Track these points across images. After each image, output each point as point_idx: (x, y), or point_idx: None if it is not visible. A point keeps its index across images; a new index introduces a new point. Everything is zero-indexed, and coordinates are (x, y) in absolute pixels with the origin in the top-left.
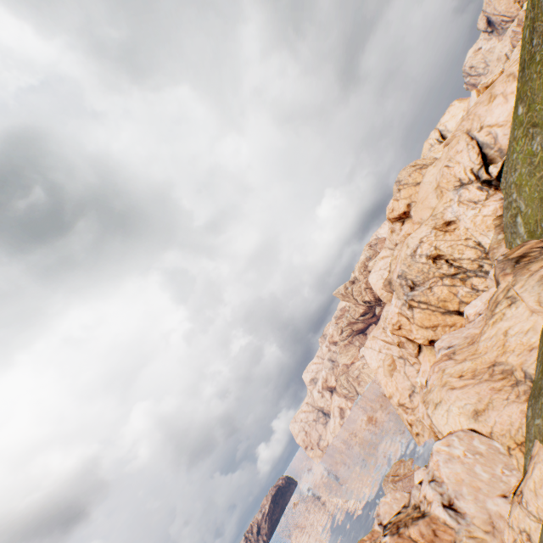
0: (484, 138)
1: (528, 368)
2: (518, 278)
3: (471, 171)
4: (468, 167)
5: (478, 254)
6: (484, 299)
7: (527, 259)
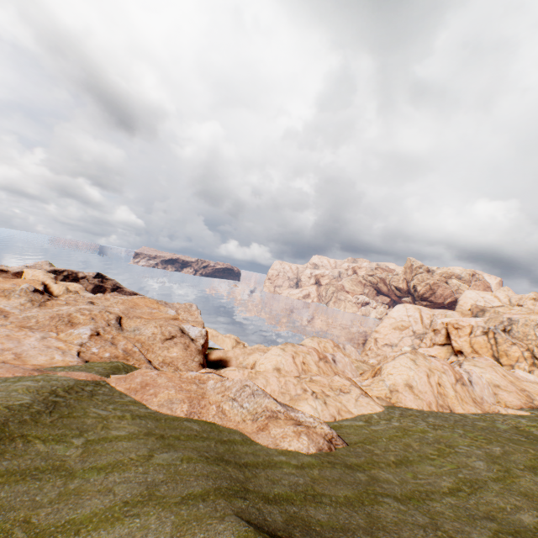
0: None
1: None
2: None
3: None
4: None
5: None
6: (537, 380)
7: None
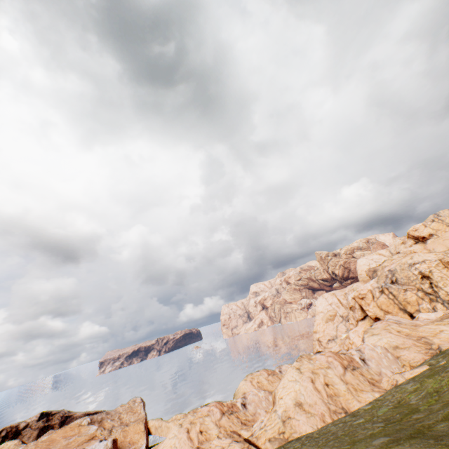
0: None
1: (442, 346)
2: None
3: None
4: None
5: None
6: (438, 315)
7: None
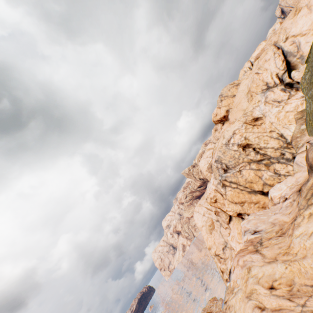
0: (288, 47)
1: None
2: None
3: (276, 76)
4: (274, 72)
5: (280, 143)
6: (289, 183)
7: None
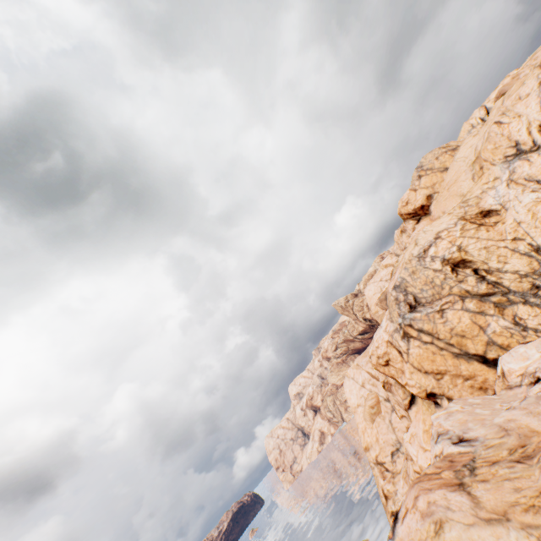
0: None
1: None
2: None
3: (540, 129)
4: (536, 122)
5: (533, 265)
6: None
7: None
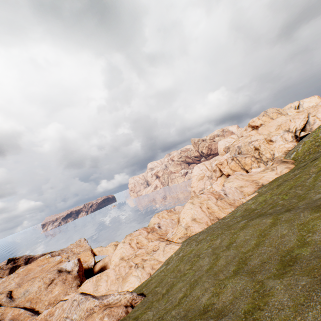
0: (311, 120)
1: (264, 183)
2: (280, 165)
3: (295, 128)
4: (296, 126)
5: (270, 157)
6: (261, 169)
7: (286, 163)
